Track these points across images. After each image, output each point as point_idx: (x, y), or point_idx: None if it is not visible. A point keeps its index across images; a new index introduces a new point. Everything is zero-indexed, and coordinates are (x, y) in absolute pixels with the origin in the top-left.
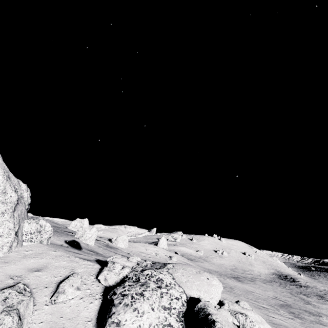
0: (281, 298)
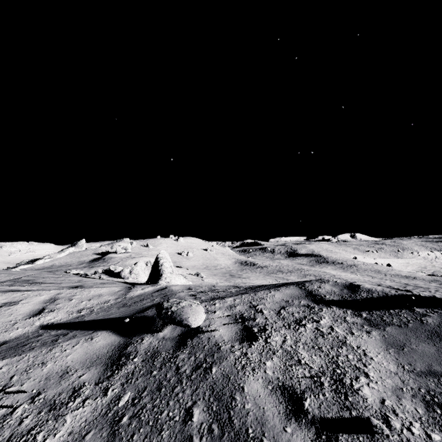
0: (281, 282)
